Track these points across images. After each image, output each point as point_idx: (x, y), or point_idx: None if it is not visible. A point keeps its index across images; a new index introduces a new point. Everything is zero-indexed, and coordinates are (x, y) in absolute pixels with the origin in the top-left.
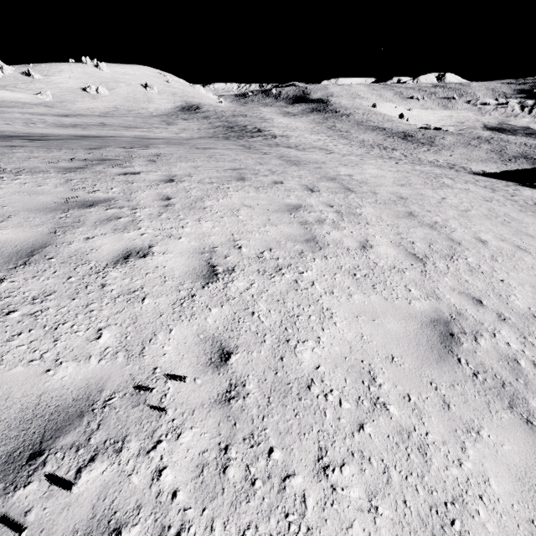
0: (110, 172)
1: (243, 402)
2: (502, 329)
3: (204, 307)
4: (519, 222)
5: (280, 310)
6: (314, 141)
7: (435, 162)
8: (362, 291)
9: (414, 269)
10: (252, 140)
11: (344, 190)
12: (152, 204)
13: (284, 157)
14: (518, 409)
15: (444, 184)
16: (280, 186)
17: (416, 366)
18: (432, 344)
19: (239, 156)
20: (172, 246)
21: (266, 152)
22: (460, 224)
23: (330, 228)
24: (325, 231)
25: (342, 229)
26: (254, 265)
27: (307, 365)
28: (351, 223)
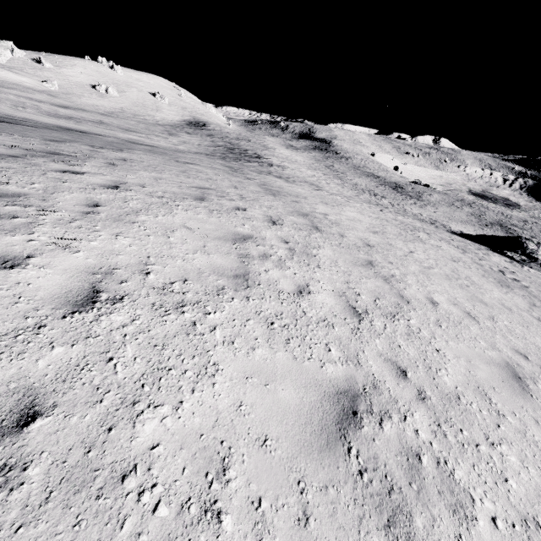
0: (47, 166)
1: (4, 497)
2: (417, 411)
3: (46, 344)
4: (478, 287)
5: (150, 358)
6: (308, 176)
7: (418, 215)
8: (270, 345)
9: (346, 324)
10: (247, 164)
11: (311, 228)
12: (70, 208)
13: (266, 186)
14: (397, 529)
15: (418, 238)
16: (241, 213)
17: (291, 454)
18: (325, 424)
19: (218, 176)
20: (60, 260)
21: (250, 178)
22: (417, 280)
23: (272, 265)
24: (264, 268)
25: (286, 268)
26: (152, 296)
27: (142, 442)
28: (299, 263)
